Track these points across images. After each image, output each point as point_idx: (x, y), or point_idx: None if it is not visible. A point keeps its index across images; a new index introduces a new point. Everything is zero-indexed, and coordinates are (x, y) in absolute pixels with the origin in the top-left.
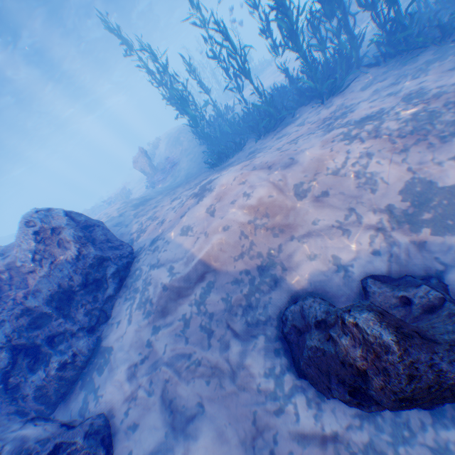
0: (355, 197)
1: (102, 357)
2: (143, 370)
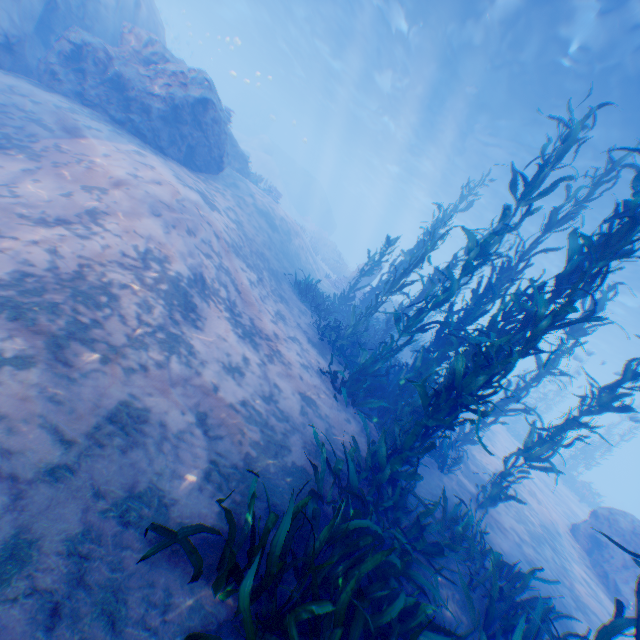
0: (33, 205)
1: (47, 90)
2: (3, 87)
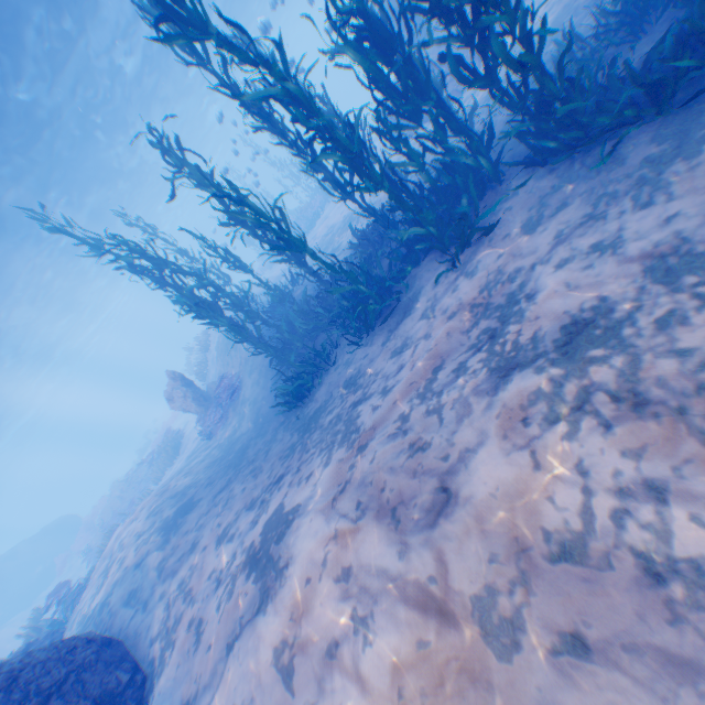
0: (682, 664)
1: None
2: None
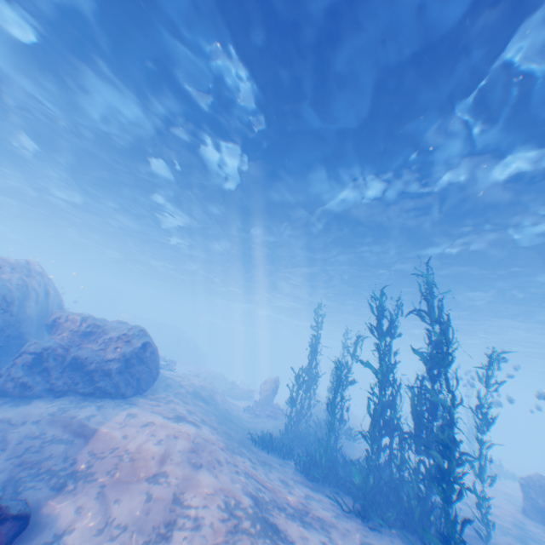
0: (142, 525)
1: (25, 401)
2: (3, 424)
